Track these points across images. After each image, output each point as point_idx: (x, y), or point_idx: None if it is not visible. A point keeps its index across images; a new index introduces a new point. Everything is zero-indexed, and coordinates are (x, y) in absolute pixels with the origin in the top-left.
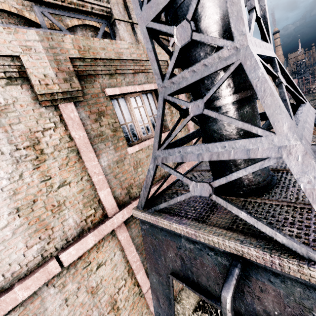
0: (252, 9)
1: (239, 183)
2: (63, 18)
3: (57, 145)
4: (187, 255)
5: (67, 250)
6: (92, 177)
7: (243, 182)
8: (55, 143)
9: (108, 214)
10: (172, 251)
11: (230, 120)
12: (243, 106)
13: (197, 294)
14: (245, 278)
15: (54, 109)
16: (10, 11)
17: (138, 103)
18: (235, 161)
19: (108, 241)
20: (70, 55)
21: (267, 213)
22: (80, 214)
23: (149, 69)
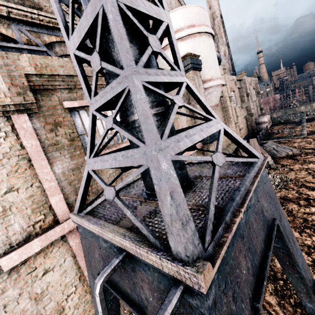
0: (148, 45)
1: None
2: (41, 35)
3: (6, 153)
4: (105, 253)
5: (8, 255)
6: (43, 184)
7: None
8: (4, 151)
9: (59, 220)
10: (97, 252)
11: (125, 134)
12: None
13: (112, 290)
14: (133, 270)
15: (6, 119)
16: None
17: None
18: None
19: (58, 246)
20: (26, 72)
21: None
22: (27, 219)
23: None
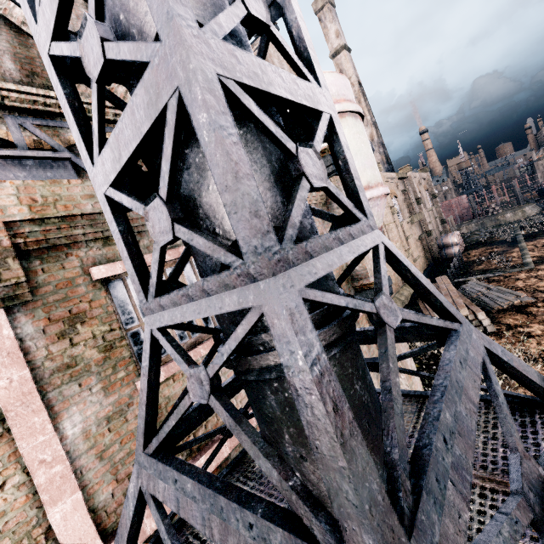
0: (300, 175)
1: None
2: (61, 131)
3: None
4: None
5: None
6: (31, 475)
7: None
8: None
9: None
10: None
11: (255, 453)
12: None
13: None
14: None
15: None
16: None
17: None
18: (317, 488)
19: None
20: (8, 217)
21: None
22: None
23: None
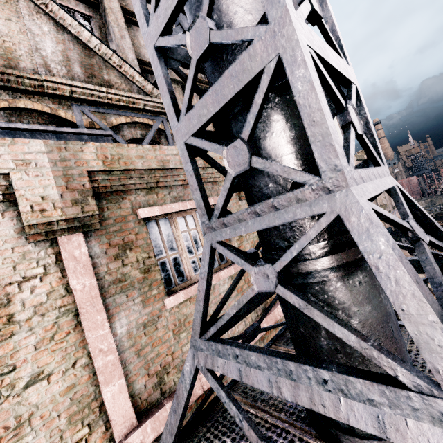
0: (347, 123)
1: None
2: (107, 116)
3: (40, 305)
4: None
5: None
6: (93, 359)
7: None
8: (37, 302)
9: (114, 435)
10: None
11: (330, 324)
12: (351, 273)
13: None
14: None
15: (49, 244)
16: (42, 111)
17: (190, 224)
18: None
19: None
20: (90, 168)
21: None
22: (58, 440)
23: (207, 178)
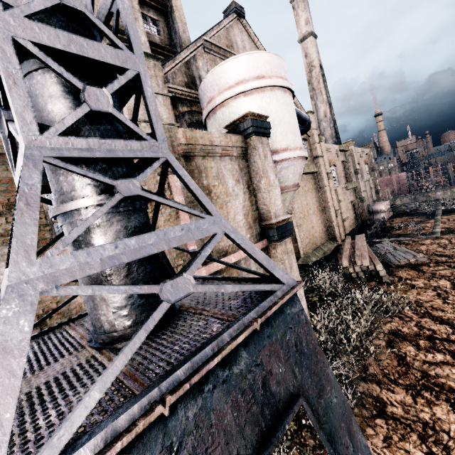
0: (84, 102)
1: (100, 326)
2: None
3: None
4: None
5: None
6: None
7: (103, 325)
8: None
9: None
10: None
11: None
12: None
13: None
14: None
15: None
16: None
17: None
18: None
19: None
20: None
21: (76, 382)
22: None
23: None
